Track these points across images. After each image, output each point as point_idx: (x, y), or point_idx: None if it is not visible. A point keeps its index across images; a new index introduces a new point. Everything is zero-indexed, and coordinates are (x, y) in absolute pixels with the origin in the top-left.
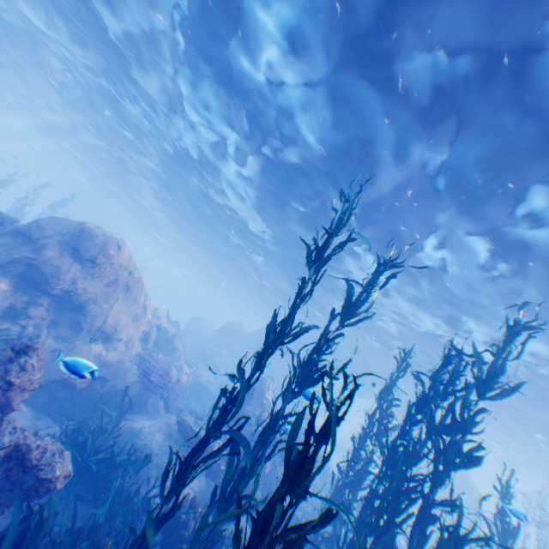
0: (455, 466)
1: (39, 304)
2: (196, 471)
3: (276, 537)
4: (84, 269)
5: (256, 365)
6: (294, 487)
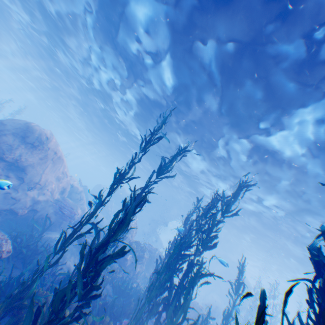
0: (206, 247)
1: None
2: (72, 239)
3: (102, 260)
4: (27, 148)
5: (108, 193)
6: (112, 238)
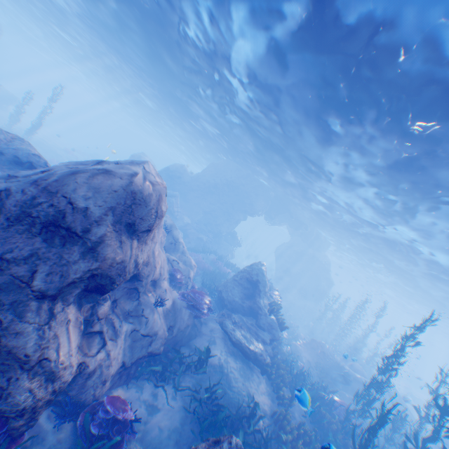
0: None
1: (102, 299)
2: None
3: None
4: (139, 242)
5: None
6: None
